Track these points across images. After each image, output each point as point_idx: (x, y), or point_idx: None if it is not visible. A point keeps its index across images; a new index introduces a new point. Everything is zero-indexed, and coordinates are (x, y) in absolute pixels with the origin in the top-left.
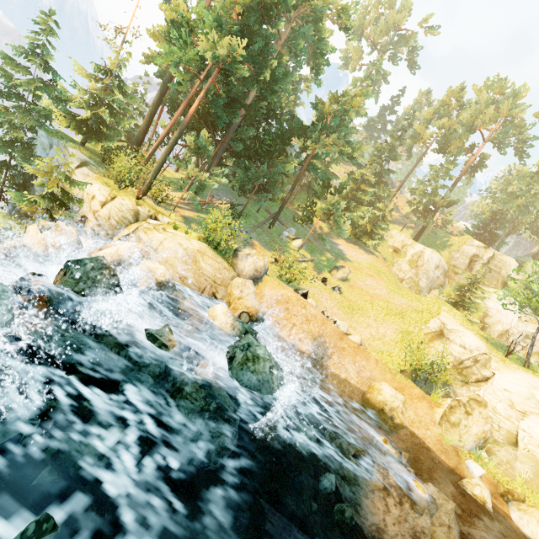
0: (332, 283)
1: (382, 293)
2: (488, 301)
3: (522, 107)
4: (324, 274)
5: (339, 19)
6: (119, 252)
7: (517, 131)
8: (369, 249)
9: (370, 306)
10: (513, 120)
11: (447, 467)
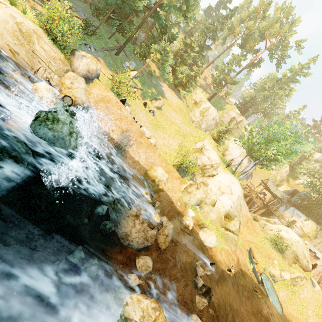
0: (150, 108)
1: (178, 122)
2: (230, 143)
3: (292, 32)
4: (147, 100)
5: None
6: None
7: (283, 49)
8: (180, 96)
9: (169, 128)
10: (284, 40)
11: (178, 211)
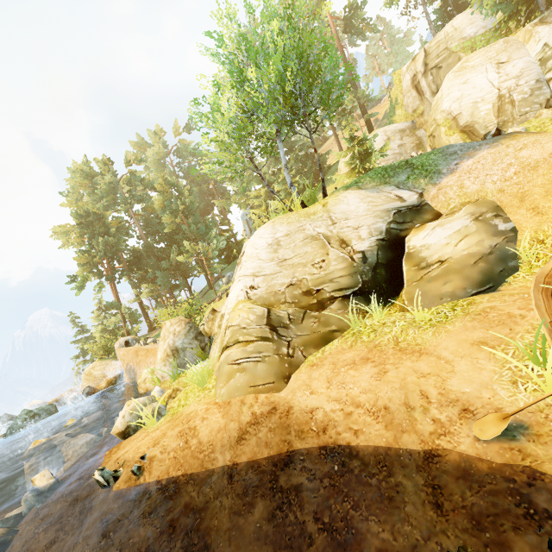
0: None
1: None
2: (442, 106)
3: None
4: None
5: (189, 128)
6: (32, 403)
7: None
8: None
9: None
10: None
11: None
